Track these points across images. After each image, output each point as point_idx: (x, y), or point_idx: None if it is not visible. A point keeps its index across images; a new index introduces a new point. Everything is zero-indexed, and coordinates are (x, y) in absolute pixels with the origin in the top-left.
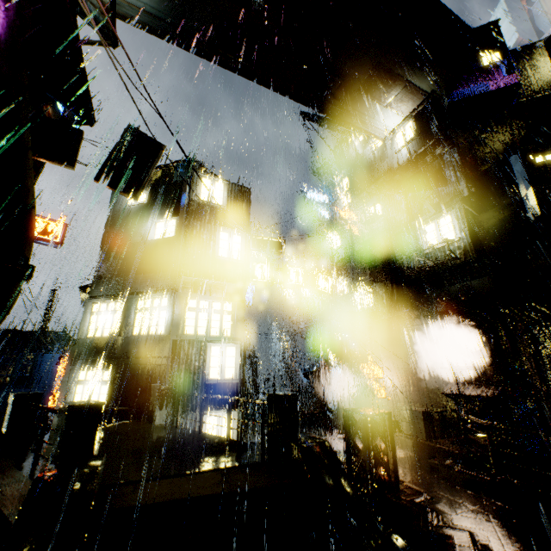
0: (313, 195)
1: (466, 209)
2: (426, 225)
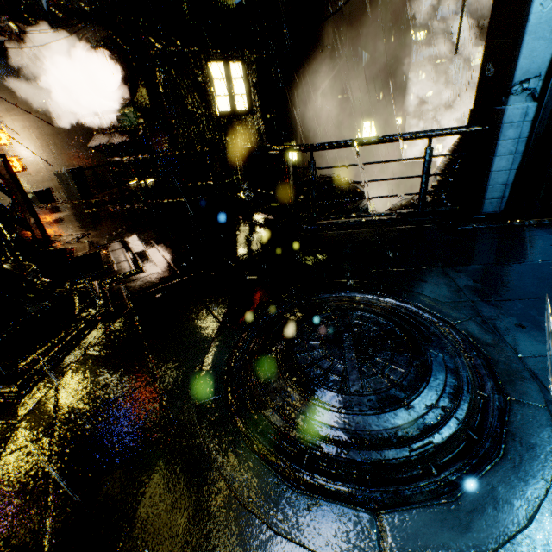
0: None
1: None
2: None
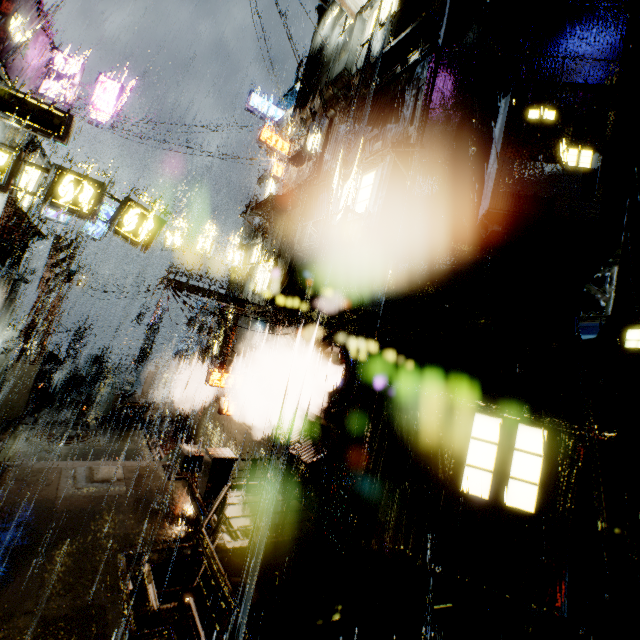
0: (262, 101)
1: (397, 167)
2: (347, 181)
